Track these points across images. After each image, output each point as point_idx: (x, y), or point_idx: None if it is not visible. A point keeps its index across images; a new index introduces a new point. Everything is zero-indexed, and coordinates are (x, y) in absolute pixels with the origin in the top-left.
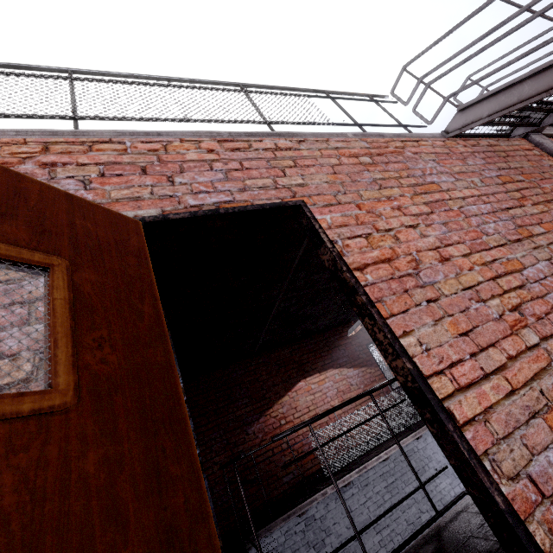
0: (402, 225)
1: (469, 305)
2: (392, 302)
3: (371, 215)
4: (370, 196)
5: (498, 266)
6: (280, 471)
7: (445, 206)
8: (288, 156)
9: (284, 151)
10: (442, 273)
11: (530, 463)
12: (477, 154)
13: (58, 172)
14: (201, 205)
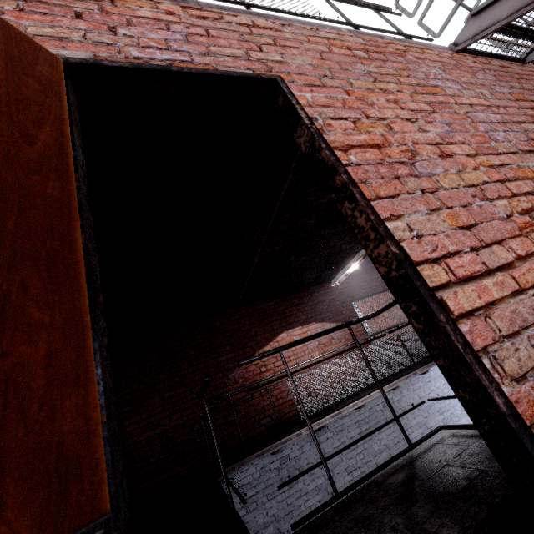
0: (397, 117)
1: (472, 201)
2: (379, 186)
3: (361, 102)
4: (362, 86)
5: (508, 171)
6: (258, 414)
7: (449, 109)
8: (267, 35)
9: (263, 29)
10: (442, 167)
11: None
12: (488, 71)
13: None
14: (148, 59)
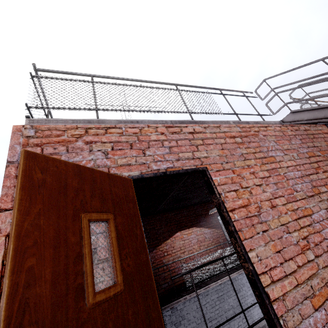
0: (254, 184)
1: (283, 235)
2: (246, 231)
3: (239, 177)
4: (239, 165)
5: (300, 212)
6: (161, 281)
7: (277, 172)
8: (199, 137)
9: (198, 134)
10: (271, 215)
11: (301, 323)
12: (297, 136)
13: (93, 147)
14: (158, 169)
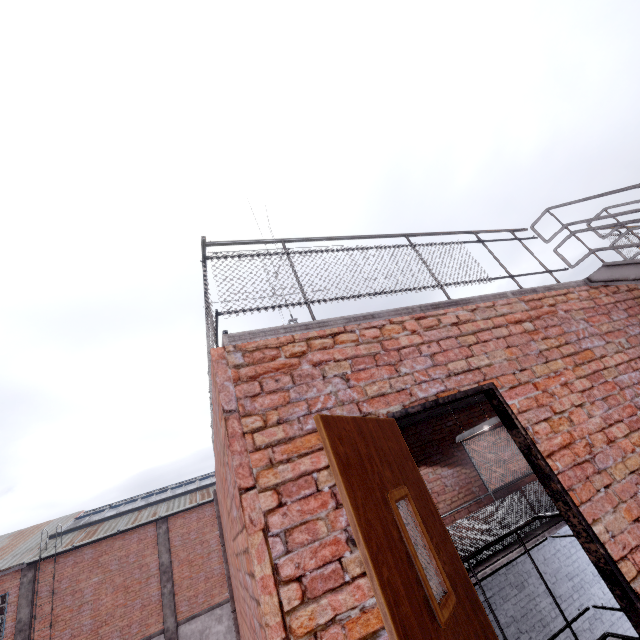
0: (571, 405)
1: (636, 490)
2: (580, 490)
3: (546, 395)
4: (541, 372)
5: None
6: None
7: (602, 378)
8: (469, 330)
9: (465, 324)
10: (611, 457)
11: None
12: (619, 304)
13: (325, 370)
14: (425, 396)
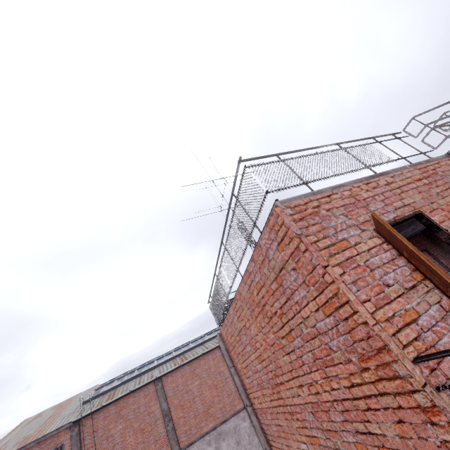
0: None
1: None
2: None
3: (449, 213)
4: (442, 203)
5: None
6: None
7: None
8: (395, 187)
9: (391, 184)
10: None
11: None
12: None
13: (333, 212)
14: (388, 219)
